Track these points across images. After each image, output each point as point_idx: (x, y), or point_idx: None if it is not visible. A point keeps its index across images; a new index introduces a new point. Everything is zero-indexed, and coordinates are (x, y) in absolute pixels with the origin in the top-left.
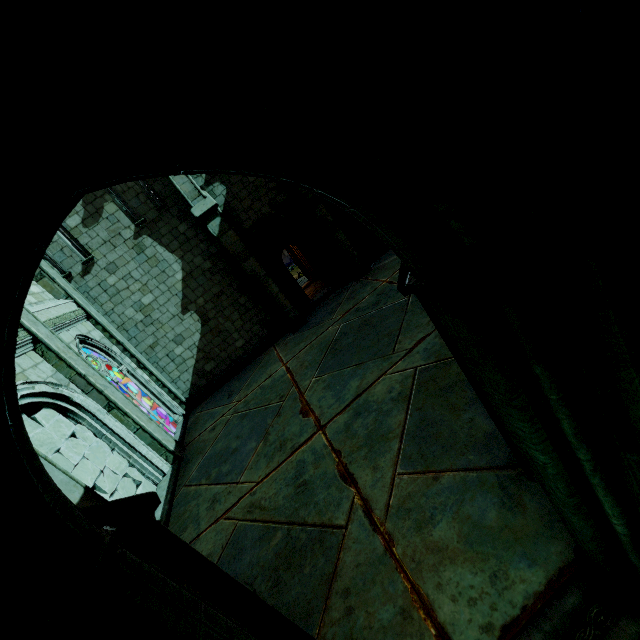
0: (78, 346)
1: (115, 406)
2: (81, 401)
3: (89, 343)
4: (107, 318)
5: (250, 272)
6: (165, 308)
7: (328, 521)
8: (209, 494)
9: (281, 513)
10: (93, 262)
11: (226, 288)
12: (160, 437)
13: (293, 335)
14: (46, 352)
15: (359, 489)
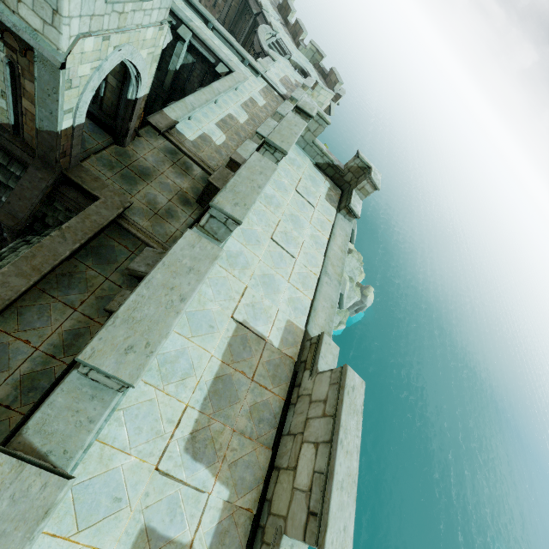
0: None
1: None
2: None
3: None
4: None
5: None
6: None
7: None
8: None
9: None
10: None
11: None
12: None
13: None
14: None
15: None
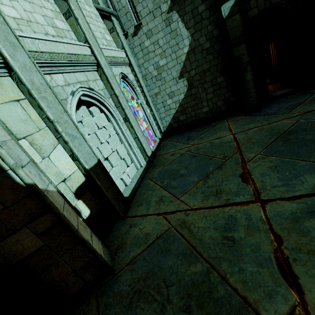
0: (120, 79)
1: (128, 120)
2: (113, 110)
3: (126, 80)
4: (139, 69)
5: (236, 57)
6: (170, 71)
7: (253, 302)
8: (159, 193)
9: (205, 249)
10: (140, 27)
11: (212, 67)
12: (145, 146)
13: (245, 116)
14: (102, 74)
15: (306, 303)
